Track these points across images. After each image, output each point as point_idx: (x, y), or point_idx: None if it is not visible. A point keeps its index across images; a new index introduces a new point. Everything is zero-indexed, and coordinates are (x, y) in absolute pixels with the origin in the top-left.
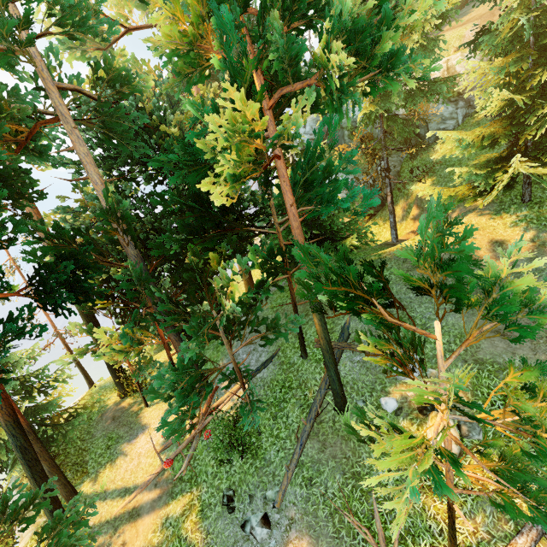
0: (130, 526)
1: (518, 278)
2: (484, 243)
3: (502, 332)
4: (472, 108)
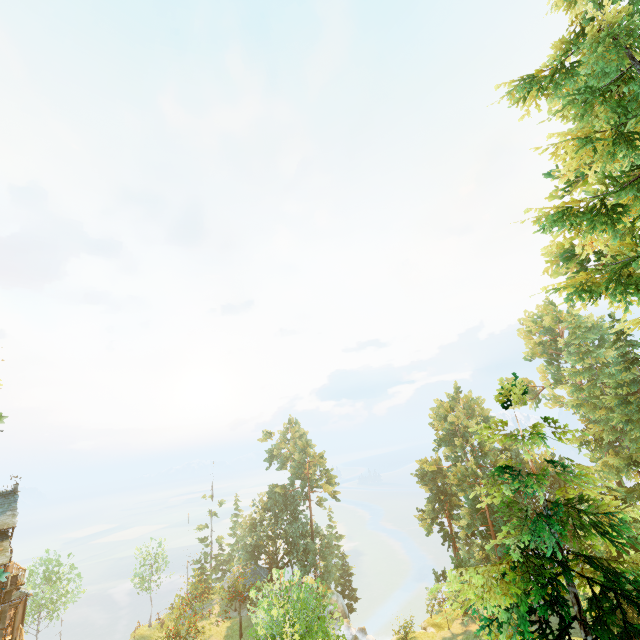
0: (474, 624)
1: None
2: None
3: None
4: None
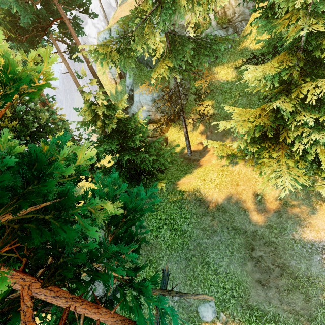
0: None
1: (271, 233)
2: (250, 194)
3: (262, 282)
4: (237, 35)
